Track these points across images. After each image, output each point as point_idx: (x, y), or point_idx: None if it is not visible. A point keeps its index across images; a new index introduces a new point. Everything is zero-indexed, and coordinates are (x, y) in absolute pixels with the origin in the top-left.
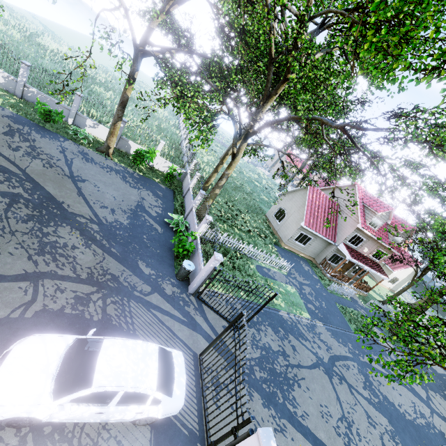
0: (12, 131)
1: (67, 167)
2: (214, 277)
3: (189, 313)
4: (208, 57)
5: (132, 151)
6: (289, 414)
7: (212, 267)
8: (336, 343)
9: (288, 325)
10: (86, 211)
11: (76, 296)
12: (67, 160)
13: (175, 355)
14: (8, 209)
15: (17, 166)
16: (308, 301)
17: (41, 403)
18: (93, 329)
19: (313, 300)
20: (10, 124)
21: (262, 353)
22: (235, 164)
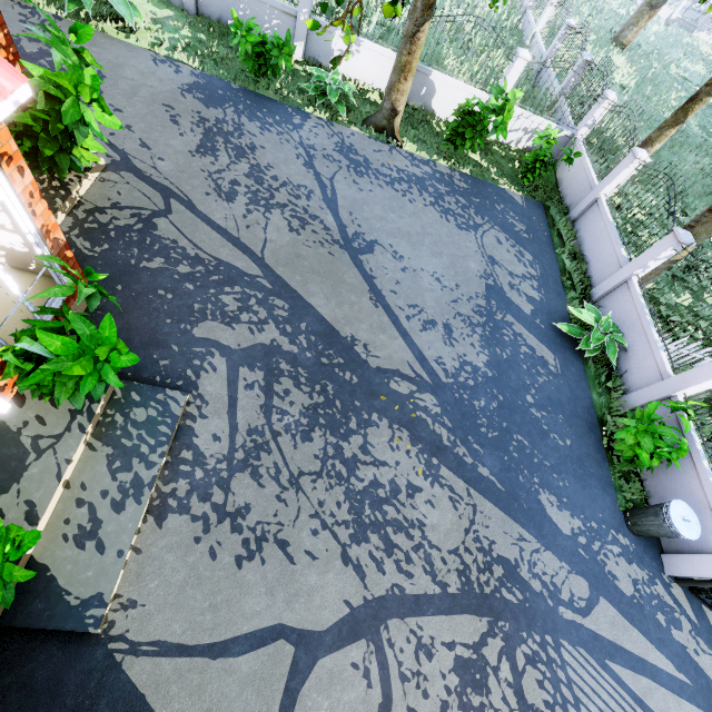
0: (209, 135)
1: (329, 213)
2: None
3: (686, 652)
4: None
5: (437, 101)
6: None
7: None
8: None
9: None
10: (400, 353)
11: (456, 661)
12: (325, 188)
13: None
14: (269, 404)
15: (247, 249)
16: None
17: None
18: None
19: None
20: (201, 112)
21: None
22: None
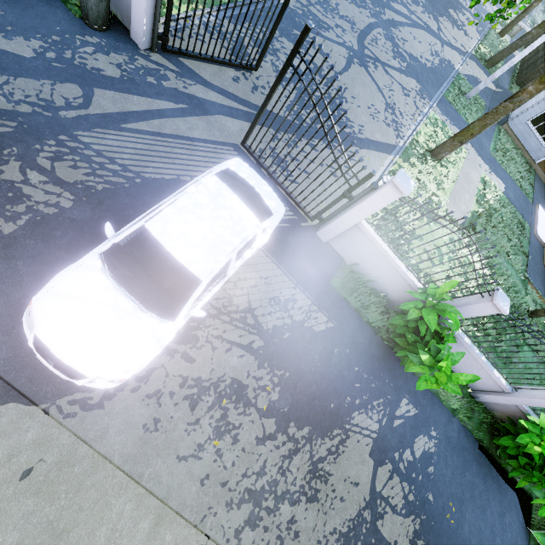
0: None
1: None
2: None
3: (179, 91)
4: None
5: None
6: (350, 139)
7: None
8: (357, 10)
9: (301, 17)
10: None
11: None
12: None
13: (235, 167)
14: None
15: None
16: None
17: (163, 334)
18: (107, 226)
19: None
20: None
21: (297, 87)
22: None
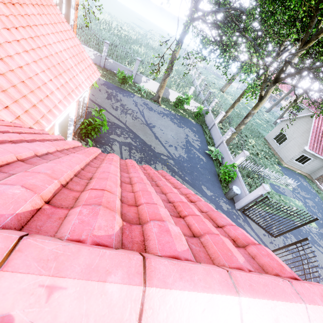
0: (109, 95)
1: (142, 117)
2: (261, 201)
3: (241, 224)
4: (241, 9)
5: (170, 97)
6: None
7: (259, 194)
8: None
9: (304, 233)
10: (163, 150)
11: None
12: (141, 112)
13: None
14: (130, 154)
15: (121, 122)
16: (313, 213)
17: None
18: None
19: (316, 211)
20: (106, 90)
21: (293, 256)
22: (261, 104)
